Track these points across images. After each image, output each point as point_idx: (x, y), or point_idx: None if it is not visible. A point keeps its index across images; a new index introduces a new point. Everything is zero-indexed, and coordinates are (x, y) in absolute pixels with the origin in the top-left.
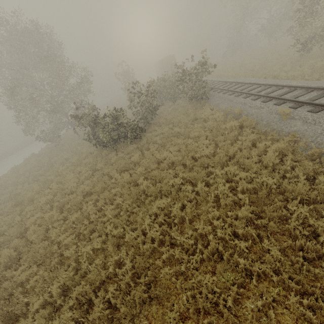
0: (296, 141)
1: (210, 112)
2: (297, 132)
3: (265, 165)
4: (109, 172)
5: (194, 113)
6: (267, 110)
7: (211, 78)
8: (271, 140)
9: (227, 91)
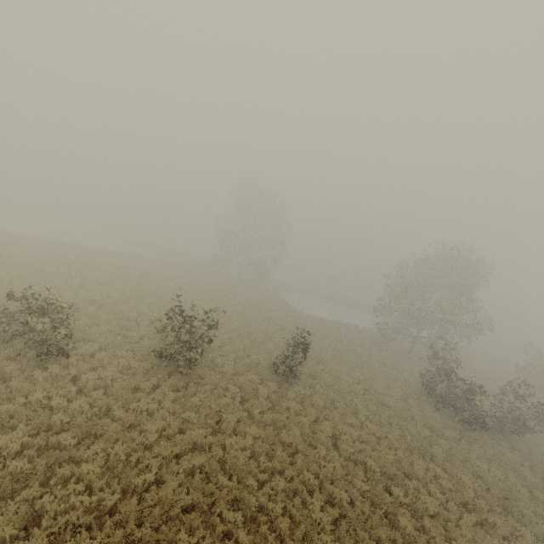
0: None
1: None
2: None
3: None
4: (414, 414)
5: None
6: None
7: None
8: None
9: None
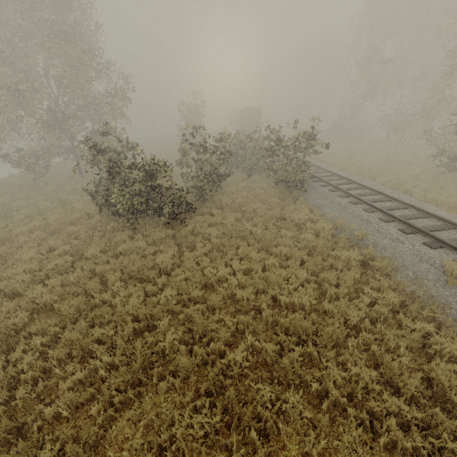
0: None
1: (306, 213)
2: None
3: (434, 390)
4: (106, 271)
5: (280, 205)
6: (410, 249)
7: (308, 159)
8: (427, 317)
9: (335, 188)
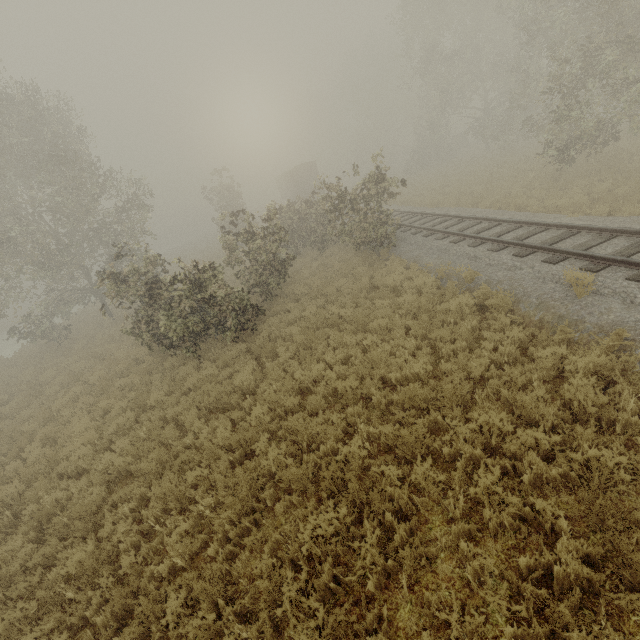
0: (625, 347)
1: (402, 272)
2: (622, 327)
3: (574, 410)
4: (180, 414)
5: (369, 274)
6: (530, 273)
7: (392, 207)
8: (561, 342)
9: (431, 232)
